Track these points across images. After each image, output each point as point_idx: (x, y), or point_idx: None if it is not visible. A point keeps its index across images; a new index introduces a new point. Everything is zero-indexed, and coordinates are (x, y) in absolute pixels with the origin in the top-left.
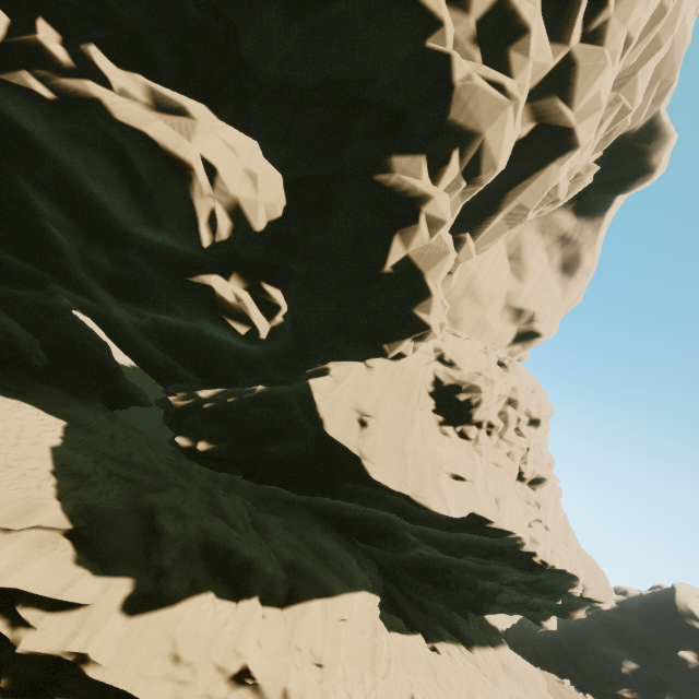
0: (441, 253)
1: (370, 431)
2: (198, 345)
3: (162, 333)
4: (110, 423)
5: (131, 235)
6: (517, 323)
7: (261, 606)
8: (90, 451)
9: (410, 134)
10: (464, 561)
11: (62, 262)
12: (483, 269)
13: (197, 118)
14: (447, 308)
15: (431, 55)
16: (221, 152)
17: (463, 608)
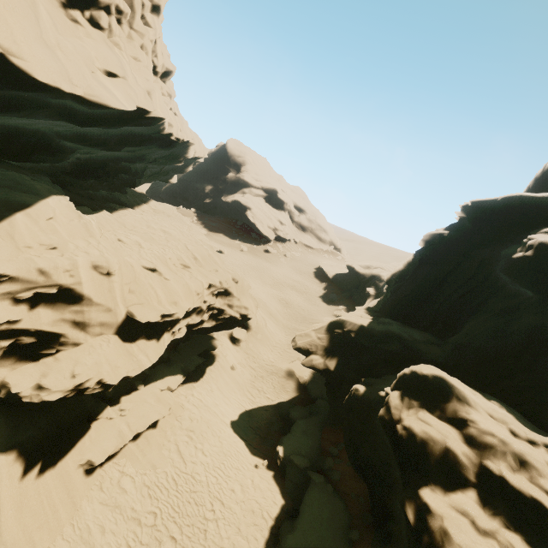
0: None
1: None
2: None
3: None
4: None
5: None
6: None
7: None
8: None
9: None
10: (119, 154)
11: None
12: None
13: None
14: None
15: None
16: None
17: (123, 188)
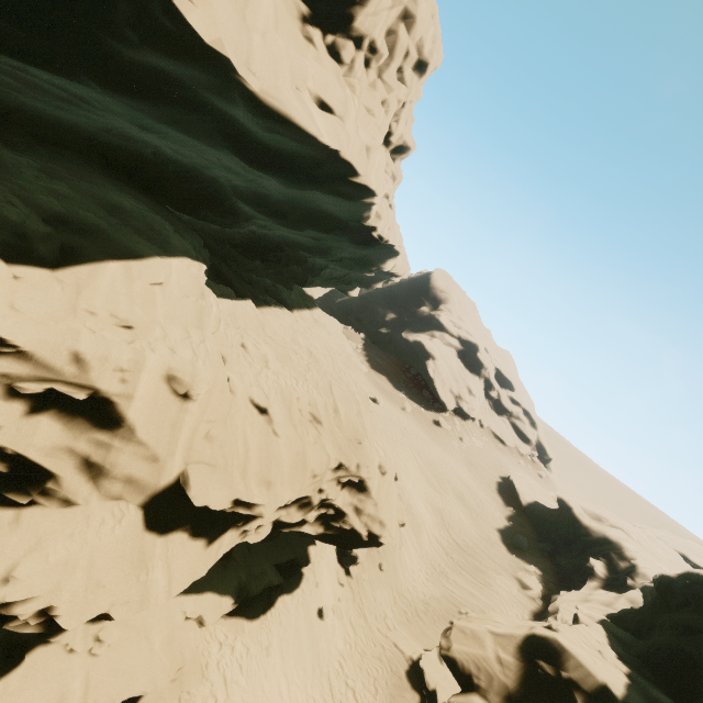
0: None
1: None
2: None
3: None
4: None
5: None
6: None
7: (5, 265)
8: None
9: None
10: (300, 239)
11: None
12: None
13: None
14: None
15: None
16: None
17: (290, 282)
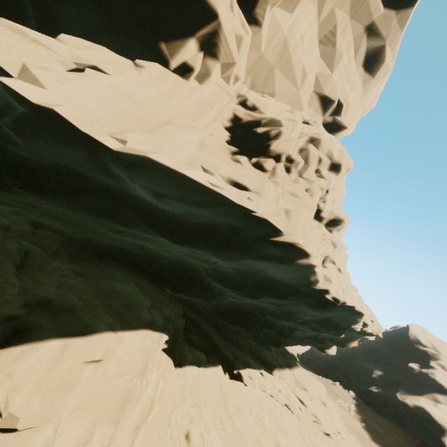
0: None
1: (76, 75)
2: None
3: None
4: None
5: None
6: (322, 115)
7: None
8: None
9: None
10: (265, 306)
11: None
12: (293, 35)
13: None
14: (248, 34)
15: None
16: None
17: (267, 343)
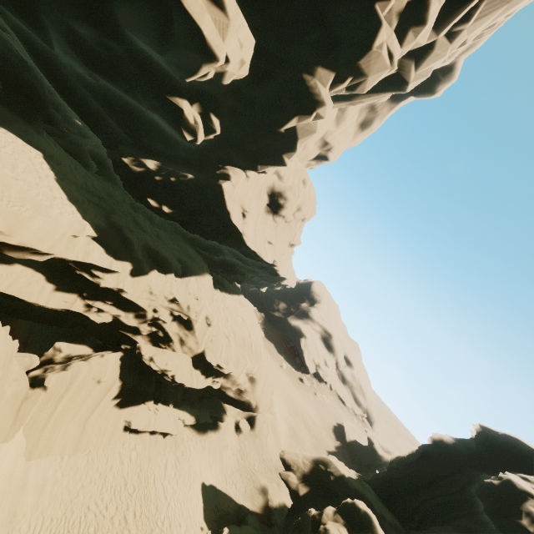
0: (312, 131)
1: (247, 221)
2: (141, 121)
3: (108, 97)
4: (61, 153)
5: (124, 34)
6: (321, 149)
7: (175, 277)
8: (70, 182)
9: (335, 57)
10: (245, 265)
11: (27, 0)
12: None
13: (230, 17)
14: None
15: (374, 15)
16: (236, 50)
17: (233, 280)
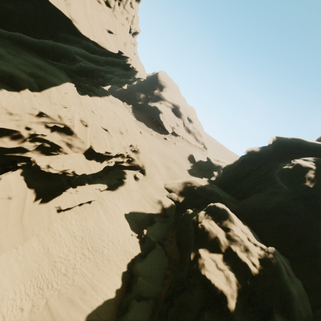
0: None
1: (70, 1)
2: None
3: None
4: None
5: None
6: None
7: (31, 92)
8: None
9: None
10: (101, 68)
11: None
12: None
13: None
14: None
15: None
16: None
17: (98, 85)
